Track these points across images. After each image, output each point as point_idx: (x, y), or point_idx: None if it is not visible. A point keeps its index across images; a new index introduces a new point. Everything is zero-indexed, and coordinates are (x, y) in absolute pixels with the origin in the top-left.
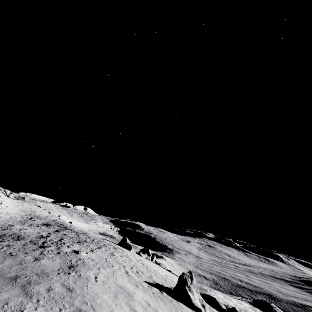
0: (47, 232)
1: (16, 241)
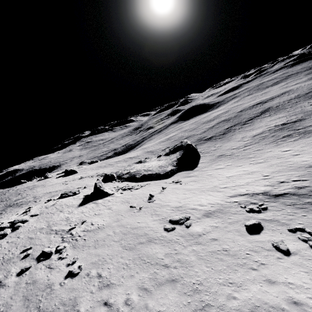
0: None
1: None
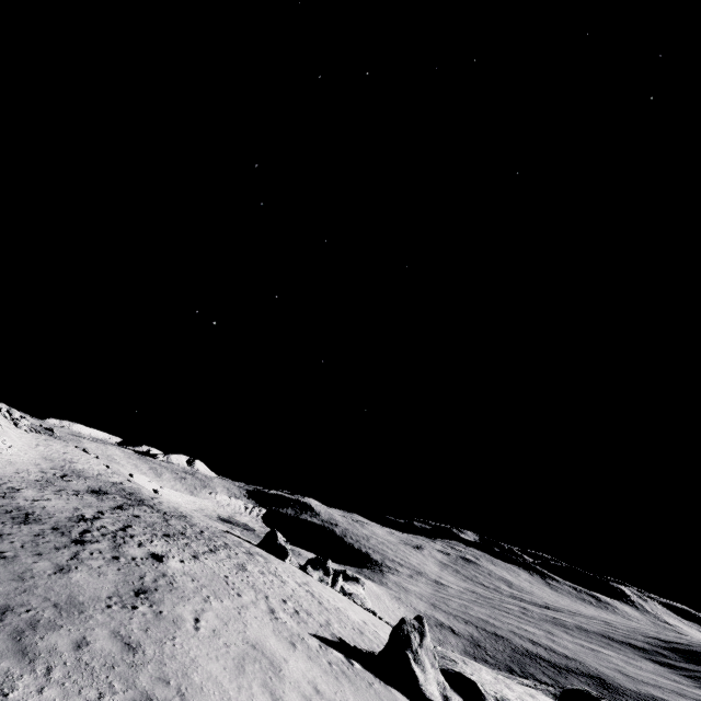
0: (96, 510)
1: (20, 526)
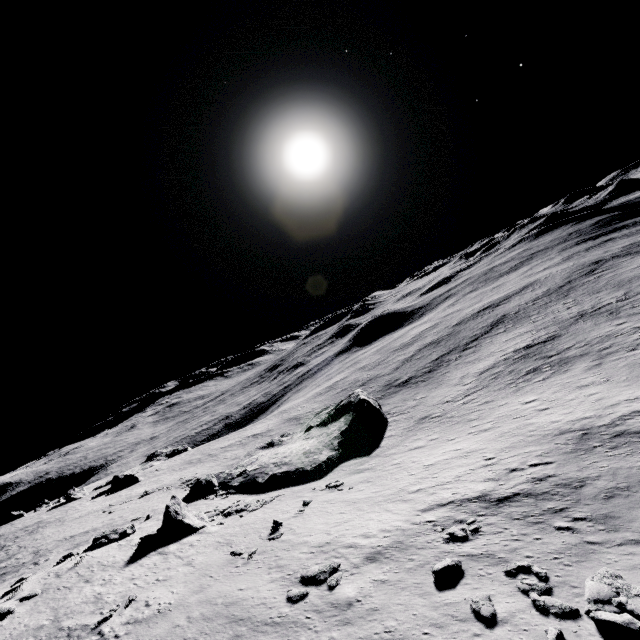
0: None
1: None
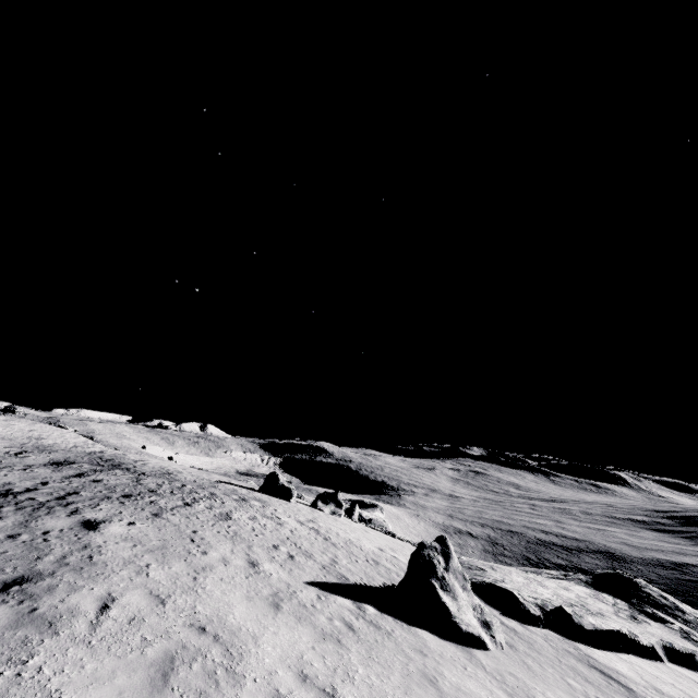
0: (39, 481)
1: None
